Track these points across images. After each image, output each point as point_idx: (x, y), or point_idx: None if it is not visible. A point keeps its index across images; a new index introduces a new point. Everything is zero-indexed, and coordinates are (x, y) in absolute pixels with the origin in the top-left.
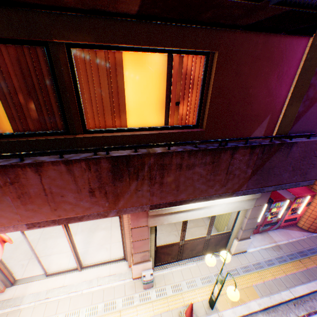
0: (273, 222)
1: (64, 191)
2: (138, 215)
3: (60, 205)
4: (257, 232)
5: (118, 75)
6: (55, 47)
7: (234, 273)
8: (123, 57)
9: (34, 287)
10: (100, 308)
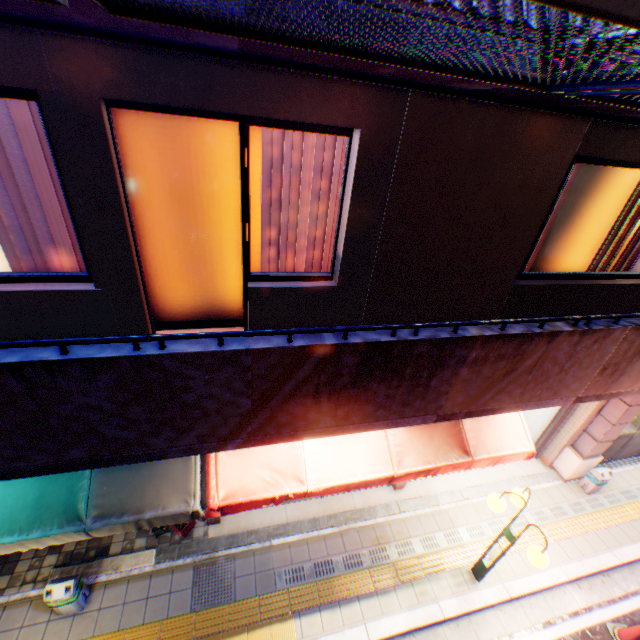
0: None
1: None
2: None
3: None
4: None
5: None
6: None
7: None
8: None
9: (436, 484)
10: (547, 513)
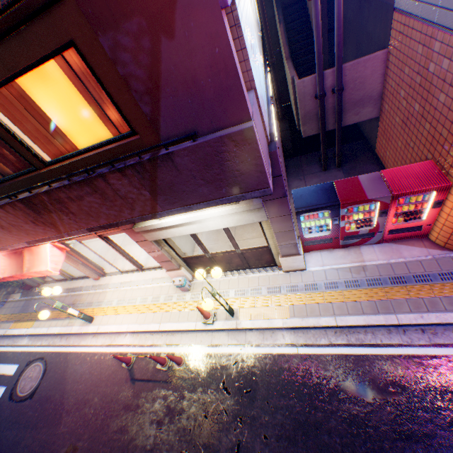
0: (366, 234)
1: (20, 224)
2: (132, 232)
3: (28, 232)
4: (339, 247)
5: (31, 104)
6: None
7: (275, 291)
8: (28, 79)
9: (115, 279)
10: (149, 299)
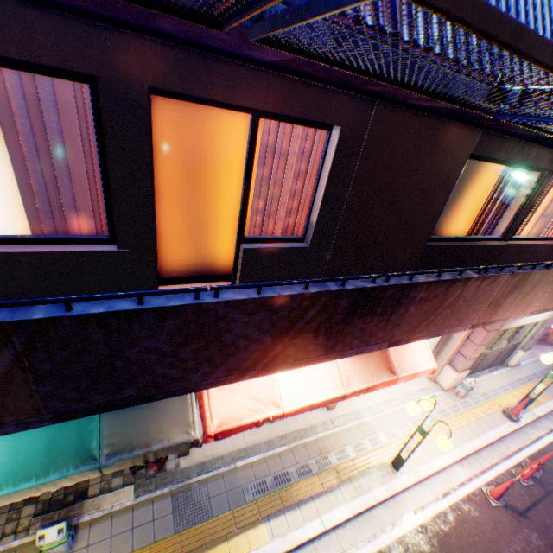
0: None
1: None
2: None
3: None
4: None
5: (545, 193)
6: (546, 175)
7: (521, 382)
8: None
9: (357, 402)
10: (436, 415)
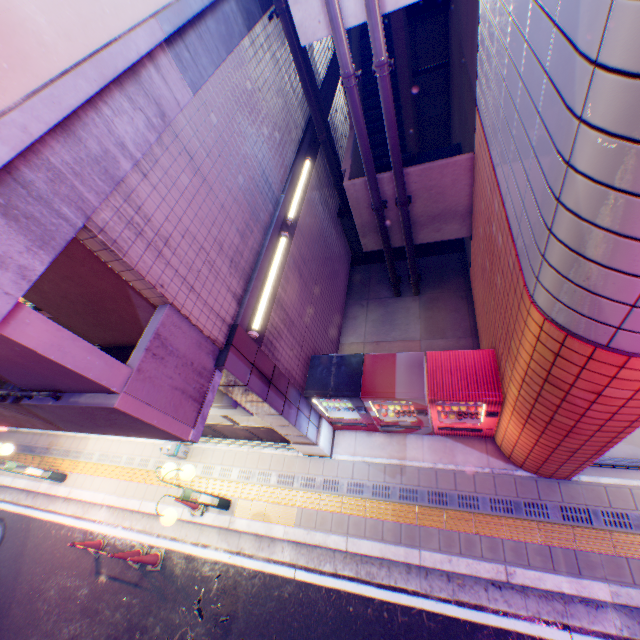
0: (410, 425)
1: None
2: None
3: None
4: (380, 431)
5: None
6: None
7: (287, 481)
8: None
9: None
10: (137, 461)
